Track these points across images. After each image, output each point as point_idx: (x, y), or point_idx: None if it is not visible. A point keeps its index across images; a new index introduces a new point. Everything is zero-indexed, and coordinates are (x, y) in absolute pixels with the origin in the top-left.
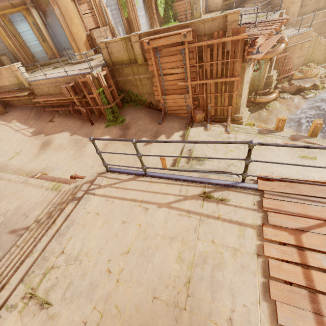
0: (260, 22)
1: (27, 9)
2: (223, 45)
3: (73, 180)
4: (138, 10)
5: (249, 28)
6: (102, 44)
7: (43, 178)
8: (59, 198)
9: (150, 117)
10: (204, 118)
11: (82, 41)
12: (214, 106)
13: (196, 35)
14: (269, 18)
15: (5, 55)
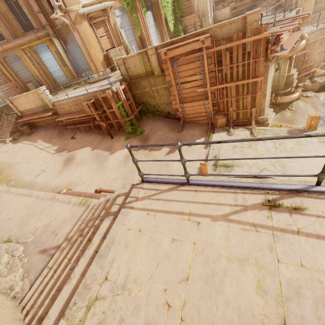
0: (278, 21)
1: (50, 40)
2: (243, 46)
3: (99, 194)
4: (150, 28)
5: (268, 27)
6: (120, 61)
7: (68, 194)
8: (89, 214)
9: (168, 126)
10: (225, 123)
11: (99, 61)
12: (236, 109)
13: (214, 40)
14: (286, 16)
15: (31, 82)
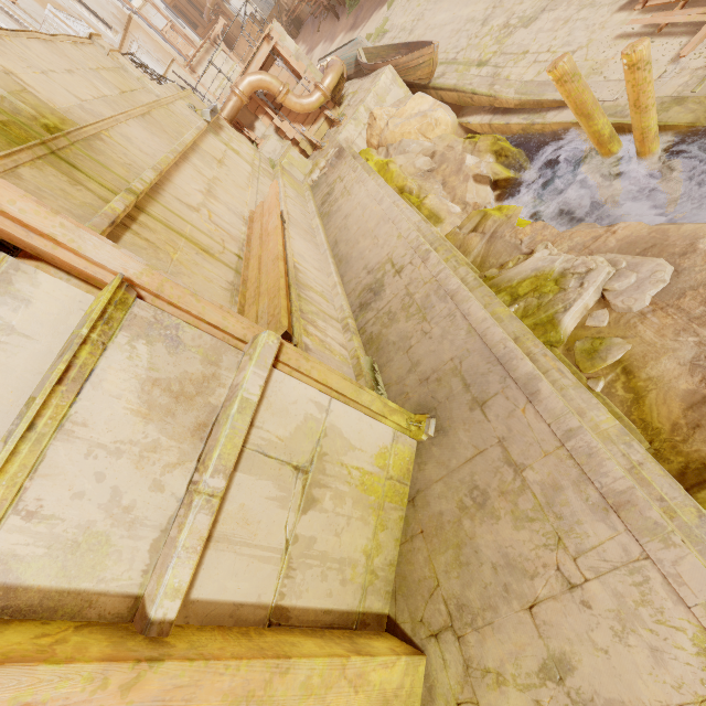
0: None
1: None
2: None
3: None
4: None
5: None
6: None
7: None
8: None
9: None
10: None
11: None
12: None
13: None
14: None
15: None
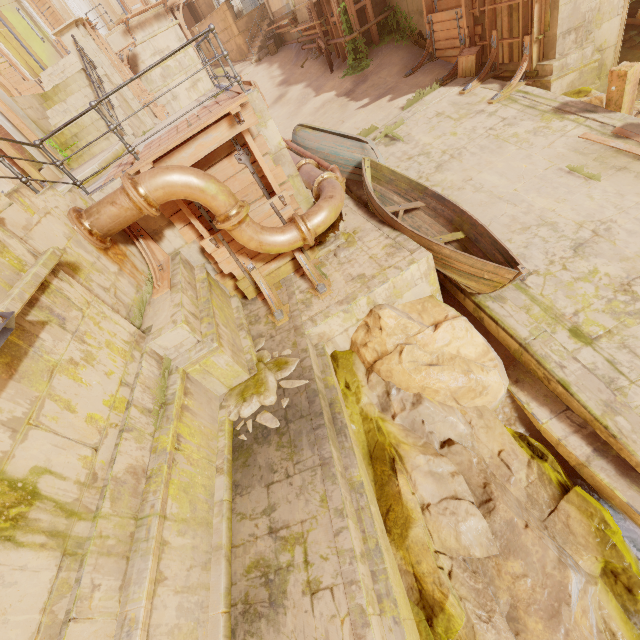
0: None
1: None
2: None
3: None
4: None
5: None
6: None
7: None
8: None
9: (404, 64)
10: (475, 68)
11: None
12: (508, 37)
13: None
14: None
15: None
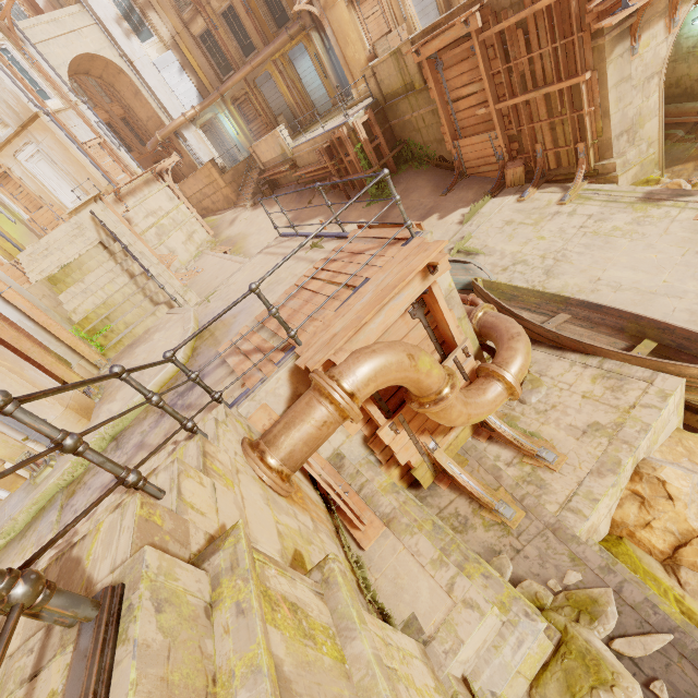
0: None
1: (308, 34)
2: (550, 12)
3: None
4: None
5: None
6: (368, 71)
7: None
8: None
9: (433, 185)
10: (524, 178)
11: (360, 68)
12: (553, 147)
13: (492, 13)
14: None
15: (282, 114)
